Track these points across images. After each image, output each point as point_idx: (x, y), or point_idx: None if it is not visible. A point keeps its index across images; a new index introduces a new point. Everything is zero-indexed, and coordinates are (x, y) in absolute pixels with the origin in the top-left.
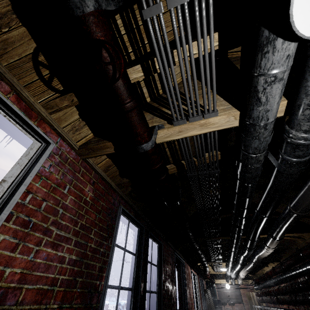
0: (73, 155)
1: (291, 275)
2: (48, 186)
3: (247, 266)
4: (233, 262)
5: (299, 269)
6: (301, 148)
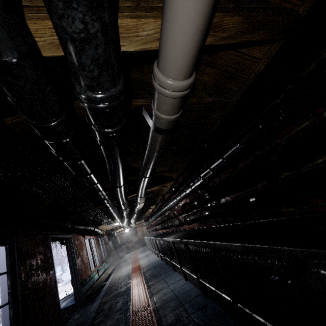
0: None
1: (161, 213)
2: None
3: (133, 215)
4: (119, 219)
5: (164, 208)
6: (102, 115)
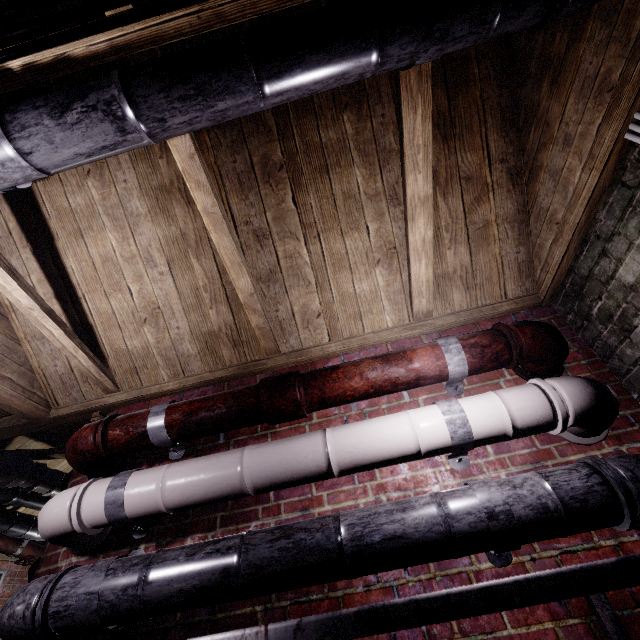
0: (22, 566)
1: None
2: (3, 601)
3: None
4: None
5: None
6: None
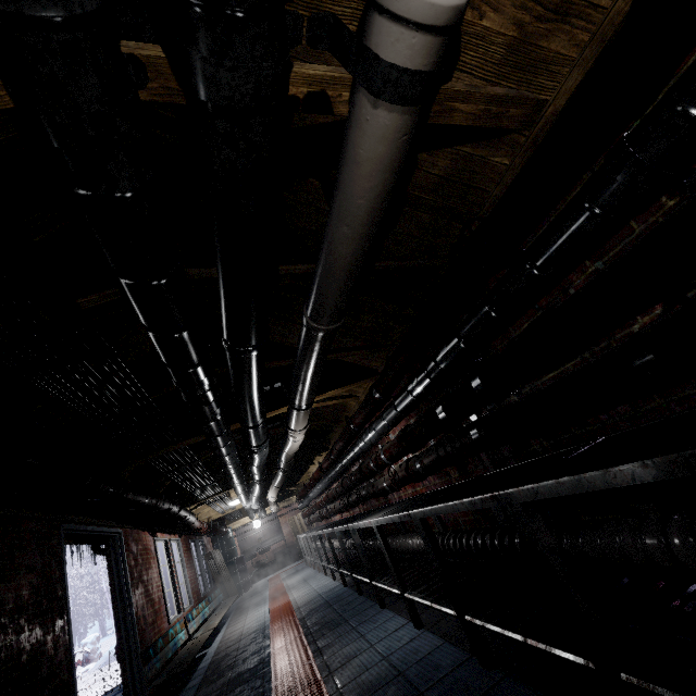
0: None
1: (341, 467)
2: None
3: (275, 478)
4: (241, 484)
5: (351, 453)
6: None
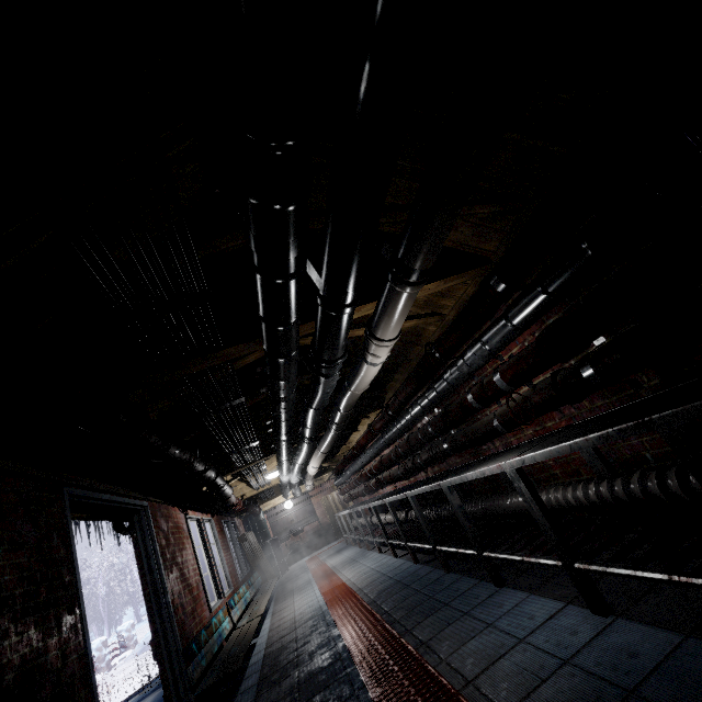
0: None
1: (409, 420)
2: None
3: (323, 442)
4: (289, 442)
5: (429, 395)
6: None
